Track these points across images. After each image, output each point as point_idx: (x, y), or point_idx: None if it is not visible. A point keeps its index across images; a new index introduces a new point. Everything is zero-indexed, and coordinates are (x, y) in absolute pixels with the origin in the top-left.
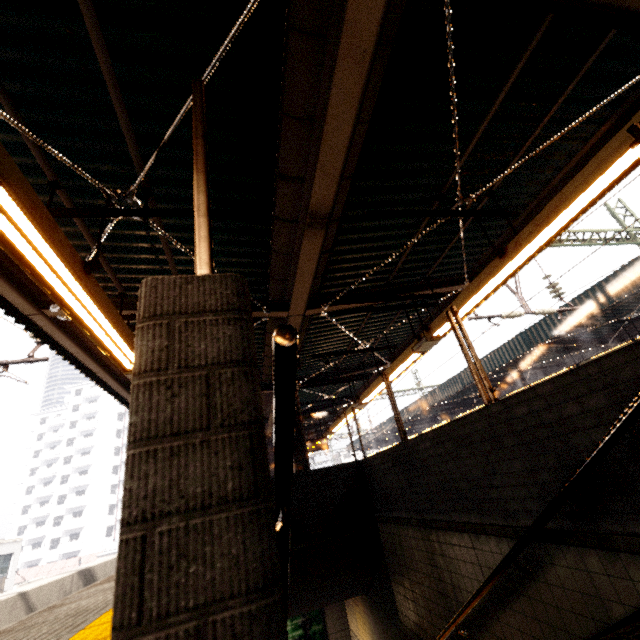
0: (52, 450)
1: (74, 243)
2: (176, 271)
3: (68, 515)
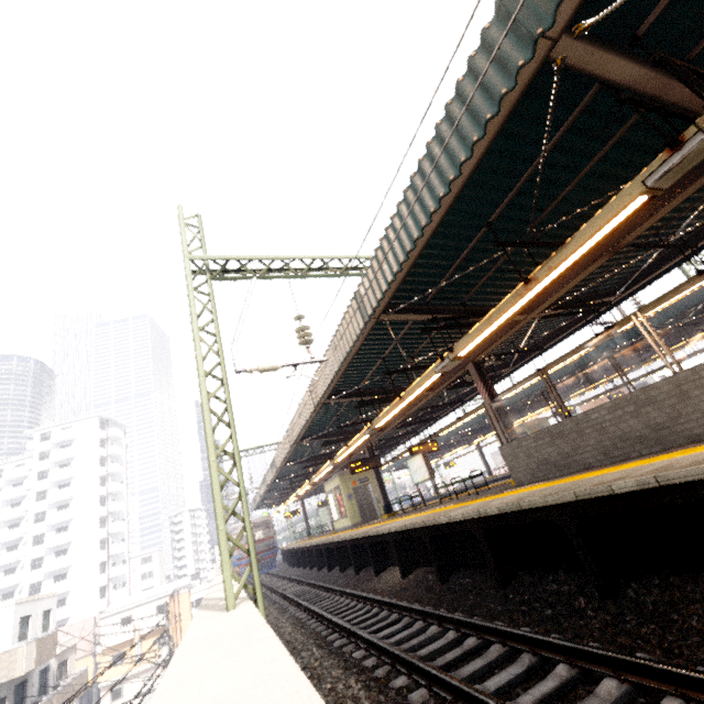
0: (15, 508)
1: (440, 263)
2: (481, 284)
3: (48, 580)
